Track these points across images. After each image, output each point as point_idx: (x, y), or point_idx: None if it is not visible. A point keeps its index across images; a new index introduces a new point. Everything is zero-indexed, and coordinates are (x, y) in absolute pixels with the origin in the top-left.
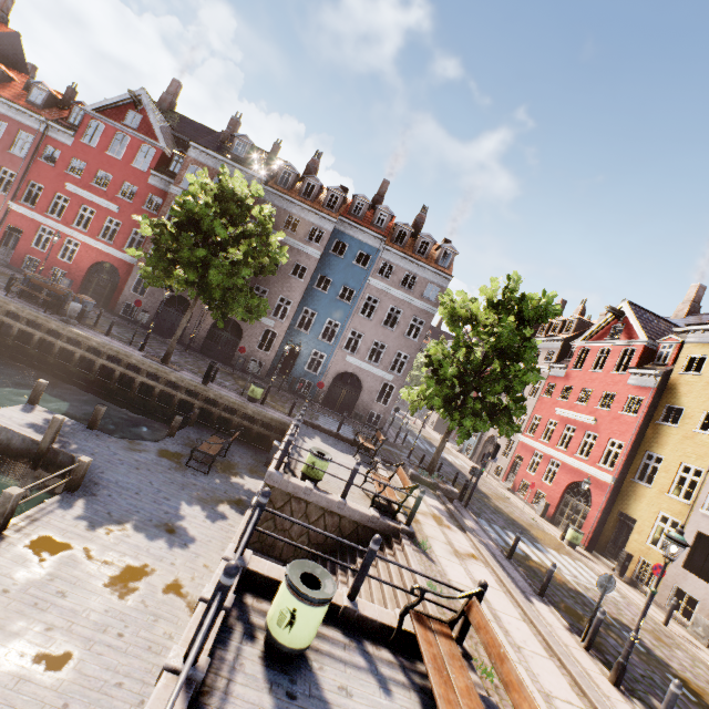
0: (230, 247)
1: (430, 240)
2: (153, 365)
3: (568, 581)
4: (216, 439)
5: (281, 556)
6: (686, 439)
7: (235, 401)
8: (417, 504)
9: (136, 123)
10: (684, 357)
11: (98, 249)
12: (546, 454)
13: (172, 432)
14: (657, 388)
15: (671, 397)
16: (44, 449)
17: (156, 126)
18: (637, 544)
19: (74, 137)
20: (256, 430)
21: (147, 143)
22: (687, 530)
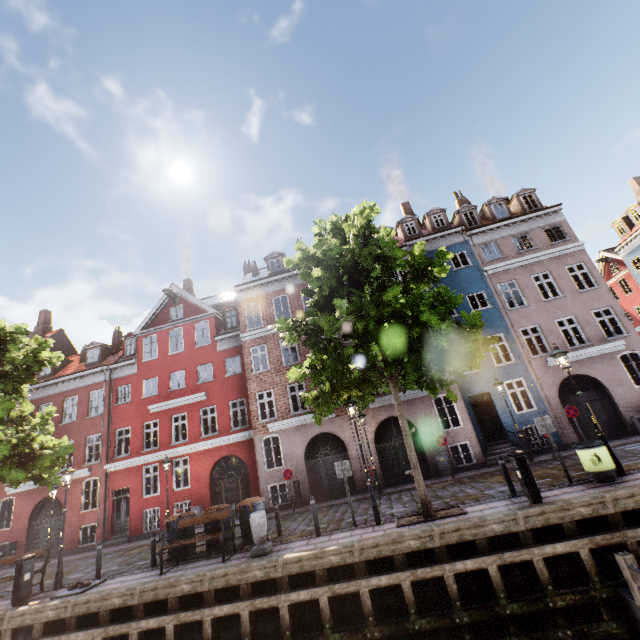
0: None
1: (499, 201)
2: (444, 526)
3: None
4: None
5: None
6: None
7: (629, 491)
8: None
9: (180, 313)
10: None
11: (207, 450)
12: None
13: None
14: None
15: None
16: None
17: (198, 302)
18: None
19: (136, 363)
20: None
21: (198, 320)
22: None
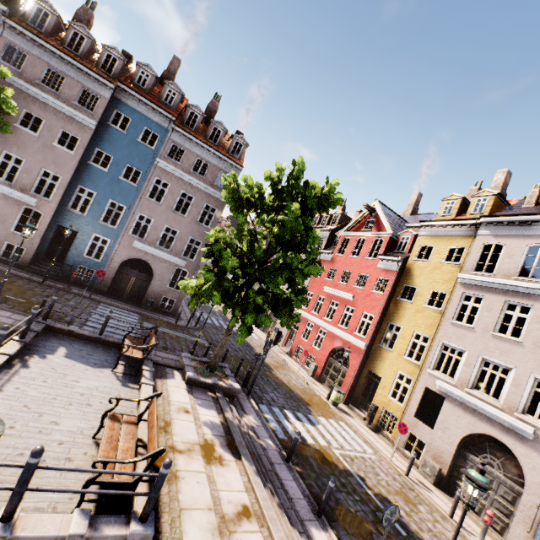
0: None
1: (222, 128)
2: None
3: (338, 458)
4: None
5: None
6: (418, 312)
7: None
8: (157, 487)
9: None
10: (417, 247)
11: None
12: (316, 324)
13: None
14: (399, 271)
15: (408, 278)
16: None
17: None
18: (381, 397)
19: None
20: None
21: None
22: (418, 386)
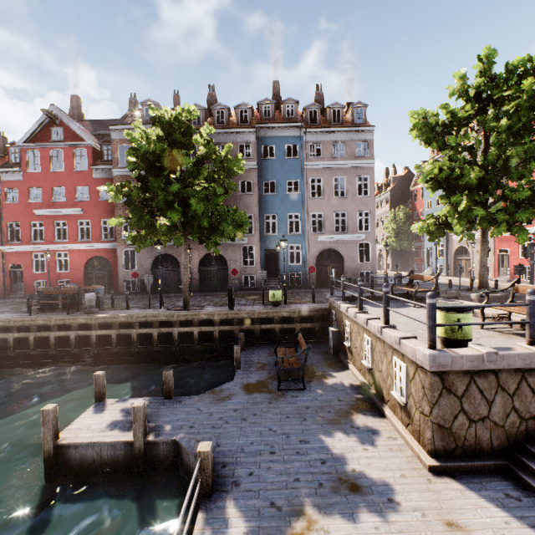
0: (192, 179)
1: (339, 107)
2: (180, 313)
3: None
4: (282, 351)
5: (494, 453)
6: None
7: (267, 311)
8: None
9: (61, 136)
10: None
11: (83, 250)
12: None
13: (237, 364)
14: None
15: None
16: (141, 447)
17: (77, 130)
18: None
19: (21, 172)
20: (299, 327)
21: (77, 147)
22: None
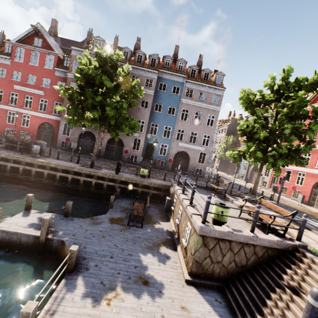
0: (111, 94)
1: (209, 72)
2: (87, 169)
3: None
4: (137, 204)
5: (219, 279)
6: None
7: (136, 179)
8: (303, 225)
9: (40, 44)
10: None
11: (39, 117)
12: (294, 170)
13: (111, 206)
14: None
15: None
16: (43, 240)
17: (51, 43)
18: None
19: (10, 60)
20: (152, 192)
21: (49, 53)
22: None
